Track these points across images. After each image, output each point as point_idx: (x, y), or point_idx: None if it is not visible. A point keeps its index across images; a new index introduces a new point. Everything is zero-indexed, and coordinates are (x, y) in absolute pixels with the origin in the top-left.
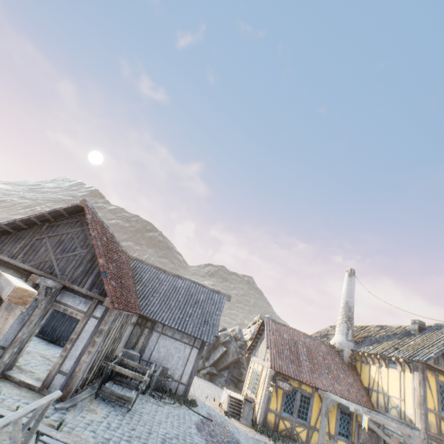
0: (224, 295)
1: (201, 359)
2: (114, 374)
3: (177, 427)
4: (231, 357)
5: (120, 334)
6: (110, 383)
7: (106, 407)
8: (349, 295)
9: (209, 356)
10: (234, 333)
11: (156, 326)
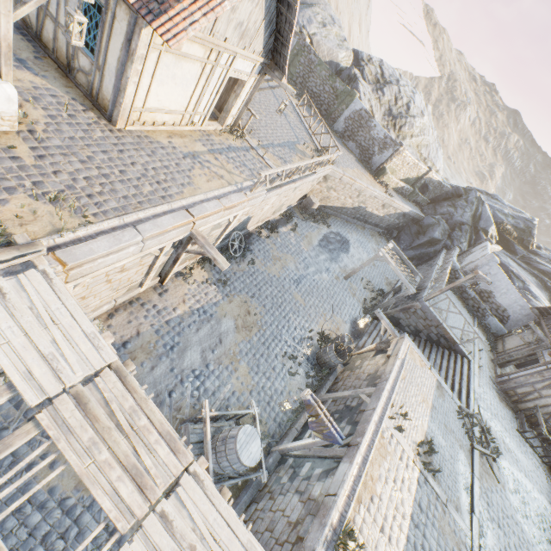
0: None
1: None
2: (546, 440)
3: (529, 472)
4: None
5: None
6: (537, 439)
7: (509, 414)
8: None
9: None
10: None
11: None
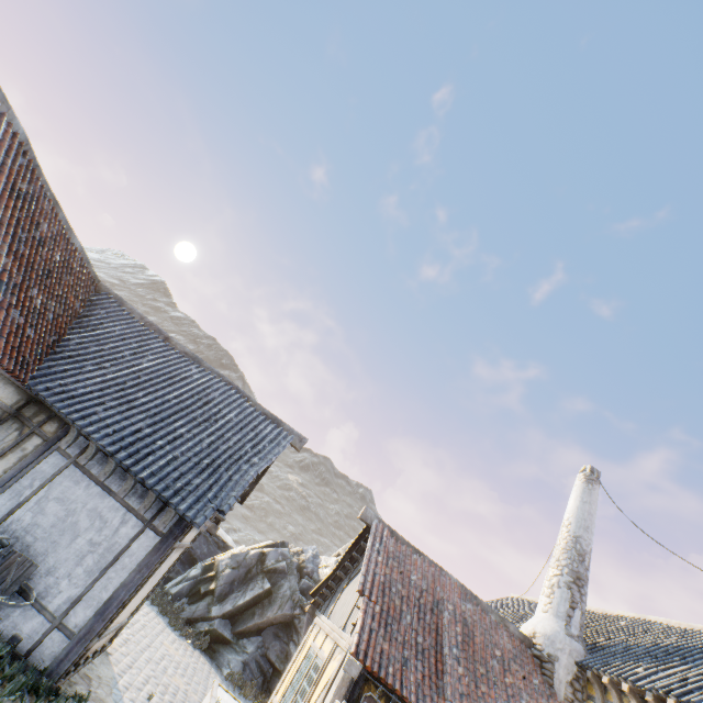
0: (290, 432)
1: (208, 596)
2: None
3: None
4: (275, 609)
5: None
6: None
7: None
8: (584, 525)
9: (228, 594)
10: (302, 558)
11: (66, 438)
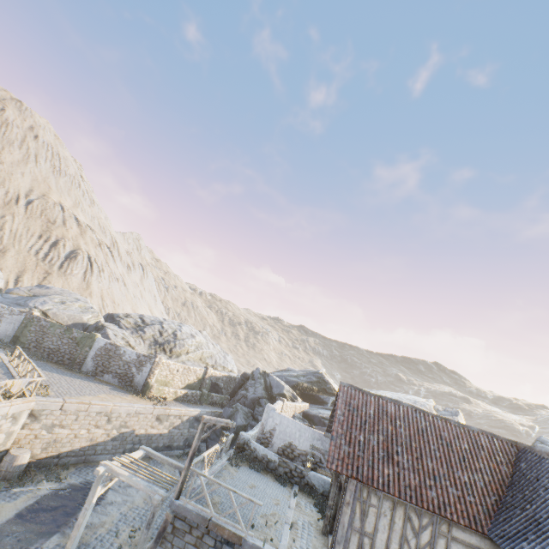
0: None
1: None
2: None
3: None
4: None
5: (418, 540)
6: None
7: None
8: None
9: None
10: None
11: None
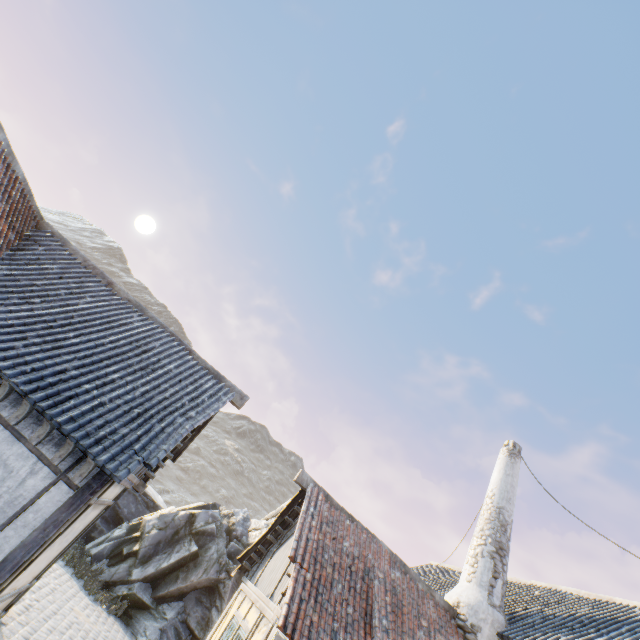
0: (232, 389)
1: (131, 558)
2: None
3: None
4: (200, 573)
5: None
6: None
7: None
8: (507, 496)
9: (152, 556)
10: (232, 520)
11: None
